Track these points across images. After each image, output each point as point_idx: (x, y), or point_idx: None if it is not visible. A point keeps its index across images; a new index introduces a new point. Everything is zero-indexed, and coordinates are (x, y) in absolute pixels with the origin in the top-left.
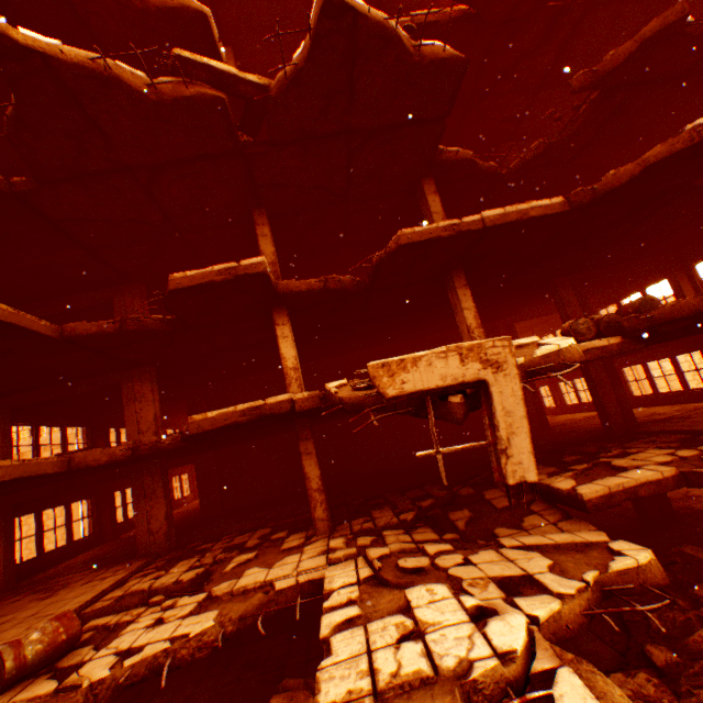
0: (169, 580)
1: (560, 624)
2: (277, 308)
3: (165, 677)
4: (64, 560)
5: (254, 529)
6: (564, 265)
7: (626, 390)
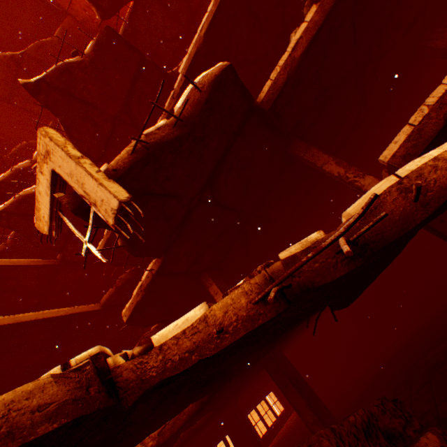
0: None
1: (209, 333)
2: None
3: None
4: None
5: None
6: None
7: None
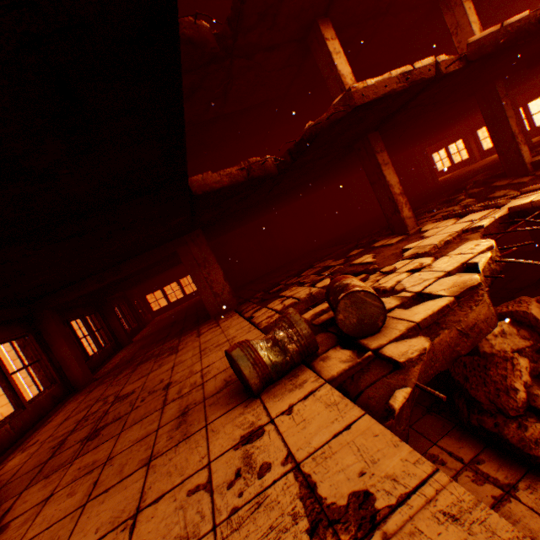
0: (312, 290)
1: None
2: (321, 21)
3: (534, 262)
4: (107, 361)
5: (300, 273)
6: (499, 4)
7: (480, 147)
